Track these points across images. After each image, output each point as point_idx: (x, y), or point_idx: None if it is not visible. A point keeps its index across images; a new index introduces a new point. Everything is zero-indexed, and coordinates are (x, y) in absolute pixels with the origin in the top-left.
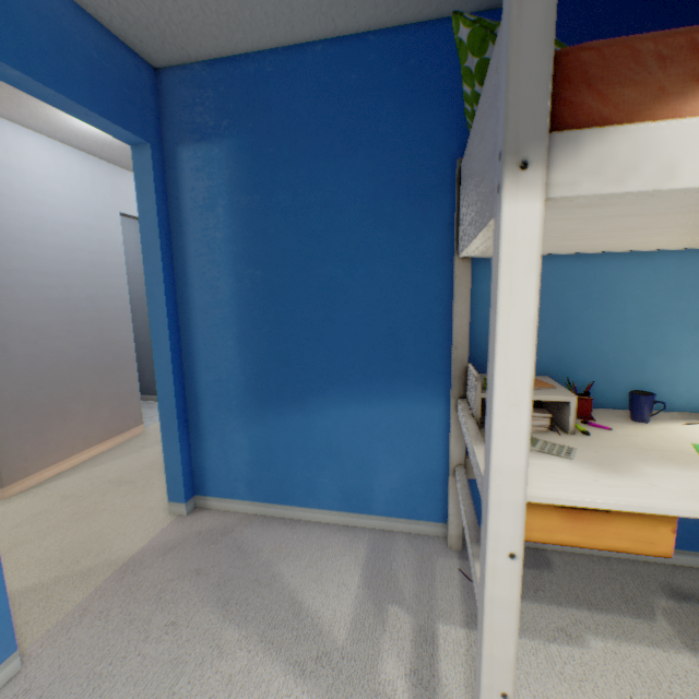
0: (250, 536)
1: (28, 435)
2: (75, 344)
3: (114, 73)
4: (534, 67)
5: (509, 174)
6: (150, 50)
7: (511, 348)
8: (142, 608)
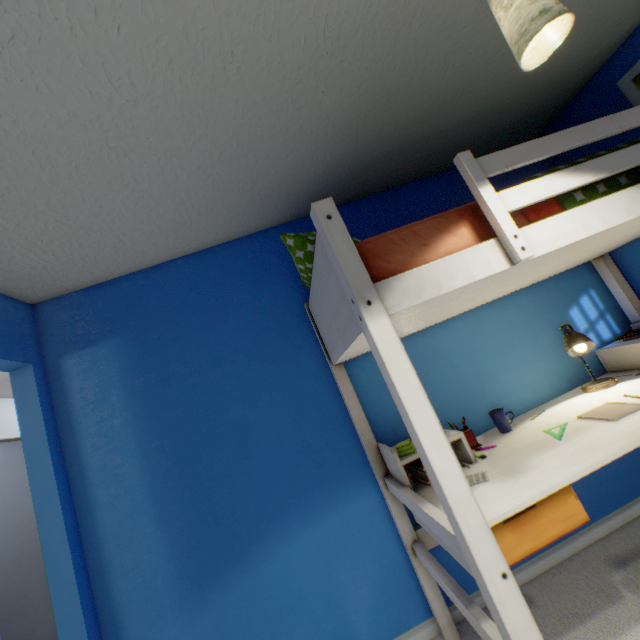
0: None
1: None
2: None
3: None
4: (350, 257)
5: (363, 309)
6: (29, 293)
7: (417, 409)
8: None
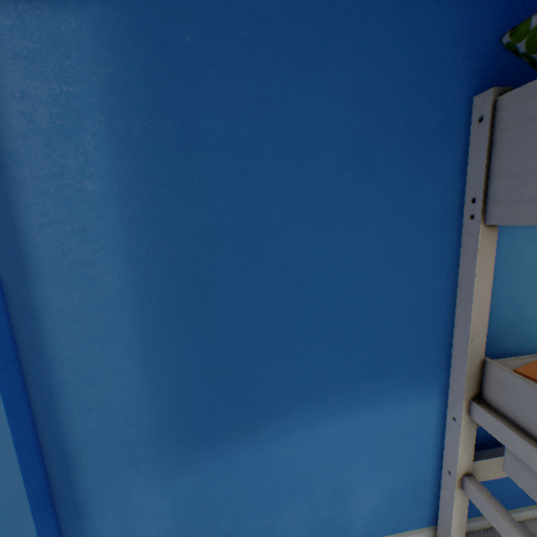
0: None
1: None
2: None
3: None
4: None
5: None
6: None
7: None
8: None
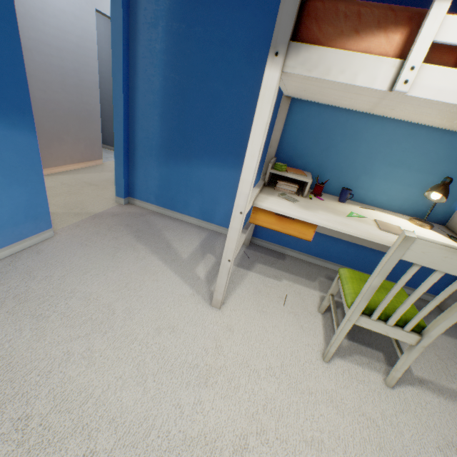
0: (153, 219)
1: (42, 147)
2: (67, 99)
3: None
4: (290, 8)
5: (270, 57)
6: None
7: (256, 133)
8: (102, 231)
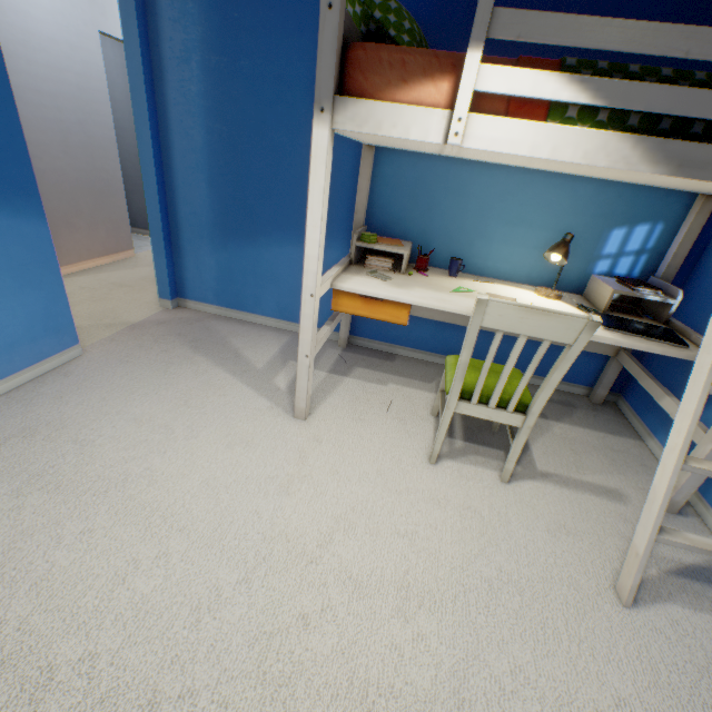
0: (215, 325)
1: None
2: (72, 166)
3: None
4: (328, 61)
5: (316, 114)
6: None
7: (315, 200)
8: (147, 344)
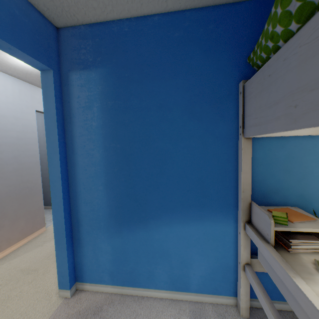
0: (113, 314)
1: None
2: (4, 184)
3: (29, 25)
4: None
5: None
6: (53, 15)
7: None
8: None
